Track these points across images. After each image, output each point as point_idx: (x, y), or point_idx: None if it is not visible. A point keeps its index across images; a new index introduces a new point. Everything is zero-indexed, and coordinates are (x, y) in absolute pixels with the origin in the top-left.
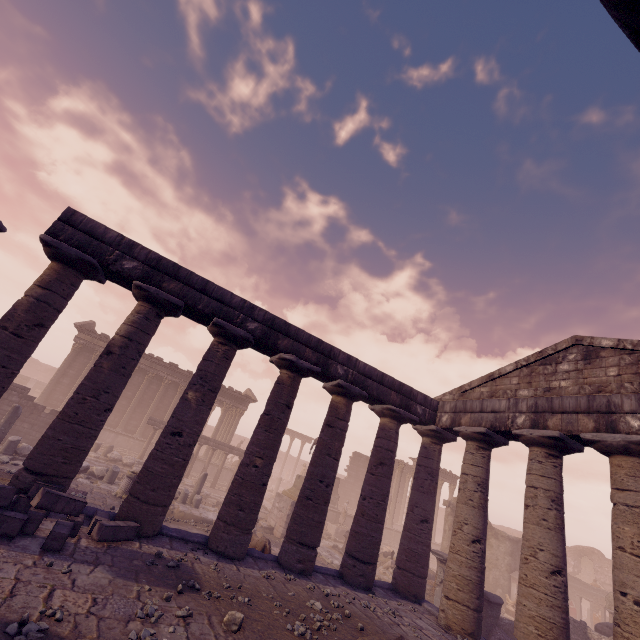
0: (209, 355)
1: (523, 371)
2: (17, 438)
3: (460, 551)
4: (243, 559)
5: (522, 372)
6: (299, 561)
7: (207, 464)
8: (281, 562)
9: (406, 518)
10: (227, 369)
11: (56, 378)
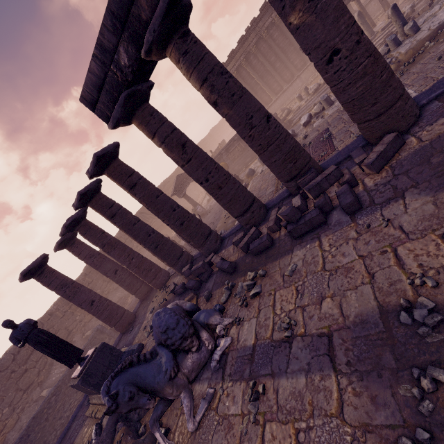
0: None
1: None
2: None
3: None
4: None
5: None
6: None
7: None
8: None
9: None
10: None
11: None
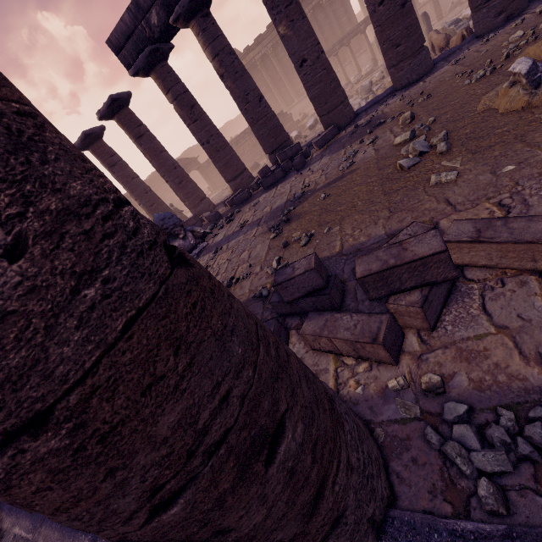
0: None
1: None
2: None
3: None
4: (431, 70)
5: None
6: (498, 15)
7: None
8: (478, 35)
9: None
10: None
11: None
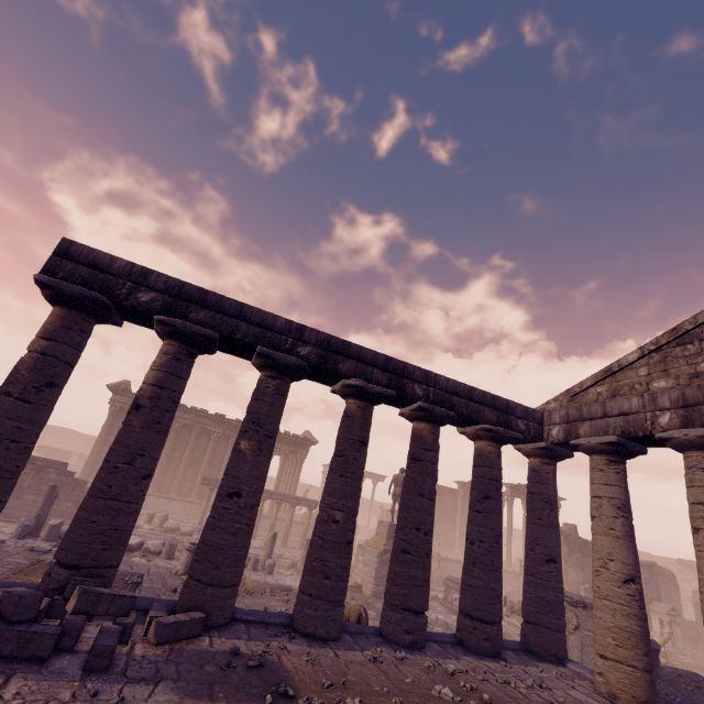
0: (258, 393)
1: (653, 357)
2: (58, 521)
3: (610, 596)
4: (339, 638)
5: (651, 359)
6: (407, 632)
7: (274, 521)
8: (385, 635)
9: (526, 560)
10: (282, 407)
11: (97, 448)
